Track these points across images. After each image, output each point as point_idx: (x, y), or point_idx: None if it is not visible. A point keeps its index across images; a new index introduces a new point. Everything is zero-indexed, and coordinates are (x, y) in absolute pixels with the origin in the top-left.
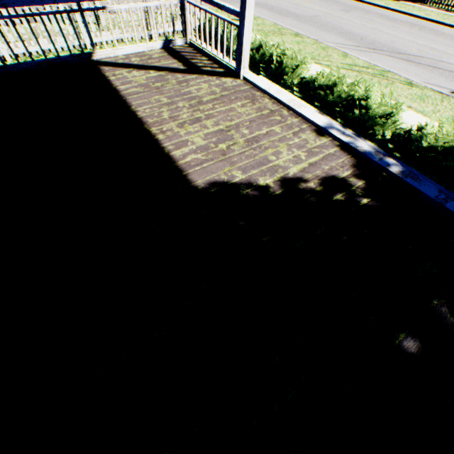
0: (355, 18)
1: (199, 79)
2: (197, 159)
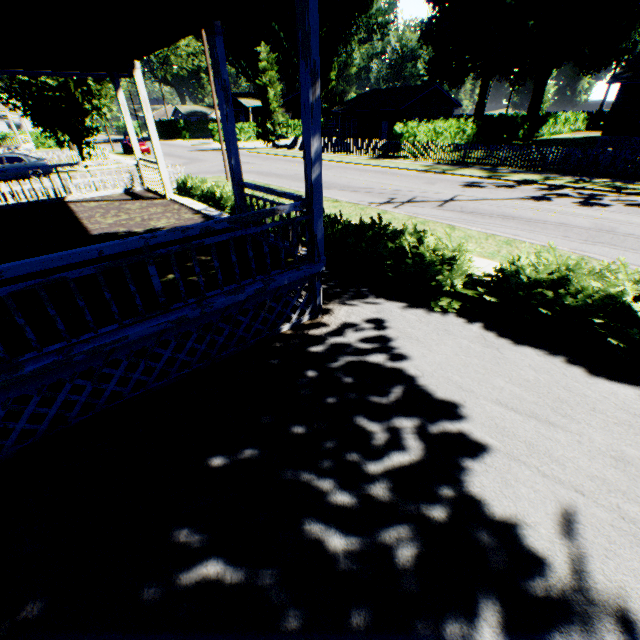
0: (332, 172)
1: (138, 202)
2: (103, 227)
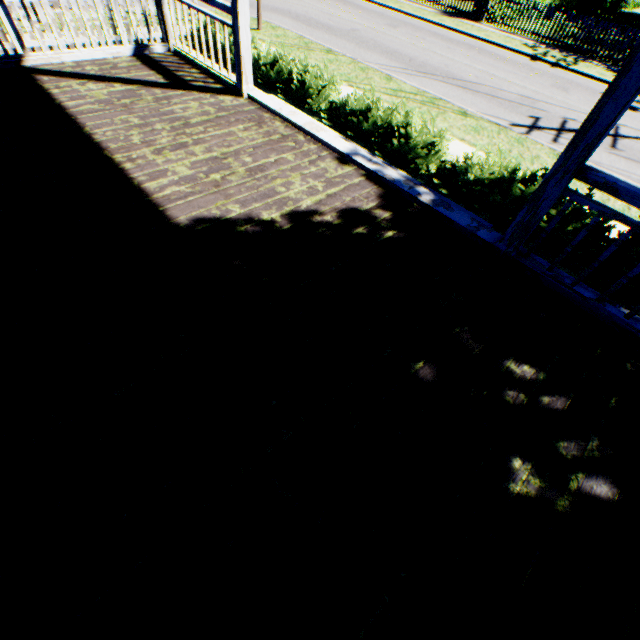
0: (403, 35)
1: (187, 96)
2: (180, 192)
